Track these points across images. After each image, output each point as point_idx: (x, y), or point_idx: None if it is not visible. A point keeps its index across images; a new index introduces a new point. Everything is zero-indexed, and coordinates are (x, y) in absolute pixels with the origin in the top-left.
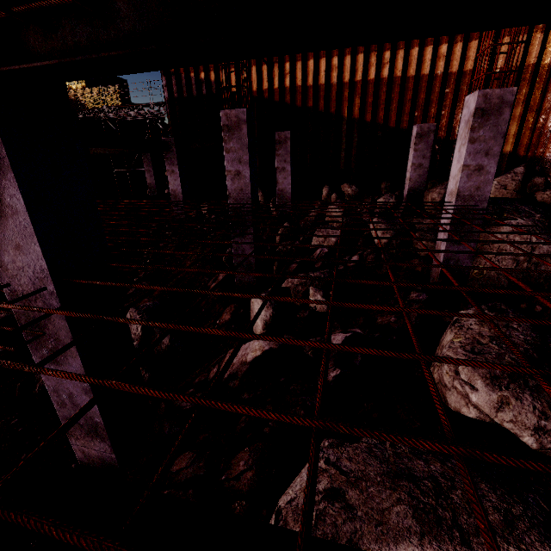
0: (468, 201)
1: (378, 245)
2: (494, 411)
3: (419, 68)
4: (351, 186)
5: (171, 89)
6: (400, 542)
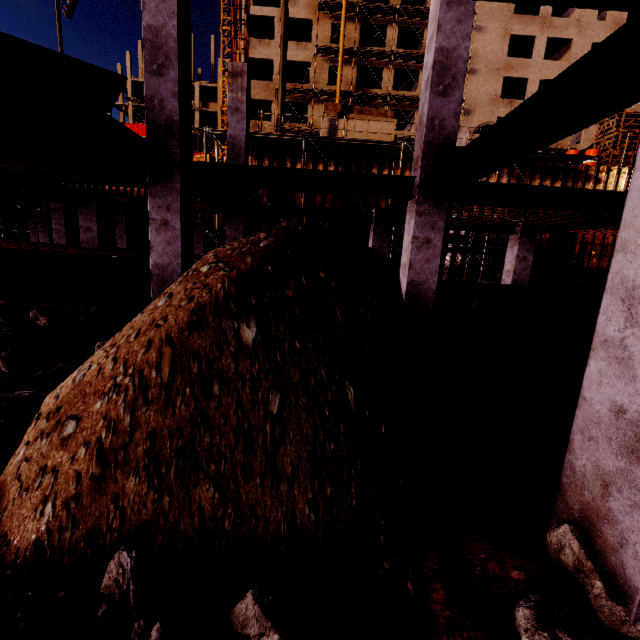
0: None
1: None
2: None
3: None
4: None
5: None
6: None
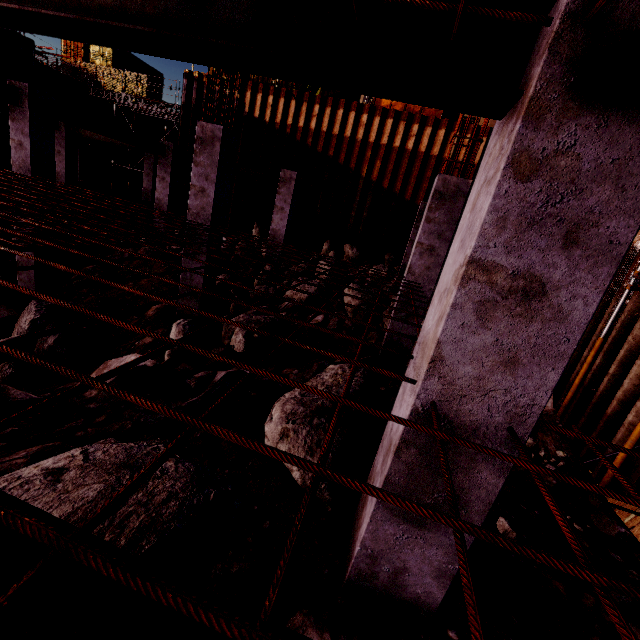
0: (418, 279)
1: (347, 310)
2: (276, 442)
3: (443, 150)
4: (353, 248)
5: (191, 94)
6: (65, 505)
